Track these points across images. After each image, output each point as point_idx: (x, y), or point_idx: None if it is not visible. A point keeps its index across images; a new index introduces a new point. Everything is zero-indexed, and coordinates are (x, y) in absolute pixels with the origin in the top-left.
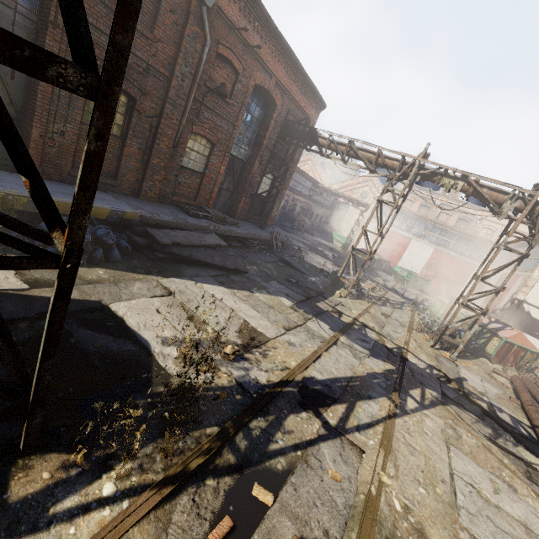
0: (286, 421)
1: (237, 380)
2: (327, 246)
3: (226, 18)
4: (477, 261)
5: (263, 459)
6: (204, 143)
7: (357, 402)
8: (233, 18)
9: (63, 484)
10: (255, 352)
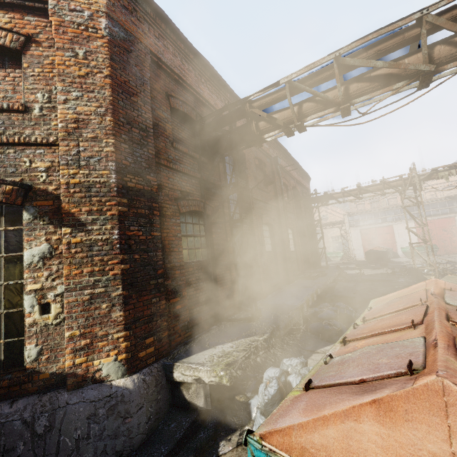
0: None
1: None
2: (336, 263)
3: (279, 165)
4: (451, 213)
5: None
6: (289, 232)
7: None
8: (281, 163)
9: None
10: None
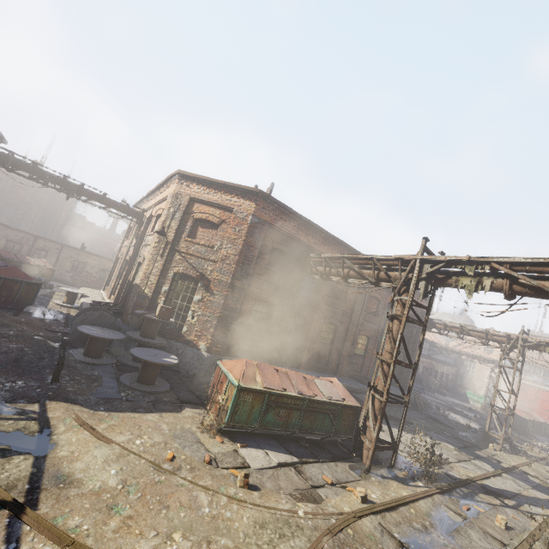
0: (479, 494)
1: (444, 472)
2: (464, 406)
3: None
4: None
5: (473, 501)
6: (364, 338)
7: (525, 503)
8: None
9: (407, 479)
10: (445, 465)
